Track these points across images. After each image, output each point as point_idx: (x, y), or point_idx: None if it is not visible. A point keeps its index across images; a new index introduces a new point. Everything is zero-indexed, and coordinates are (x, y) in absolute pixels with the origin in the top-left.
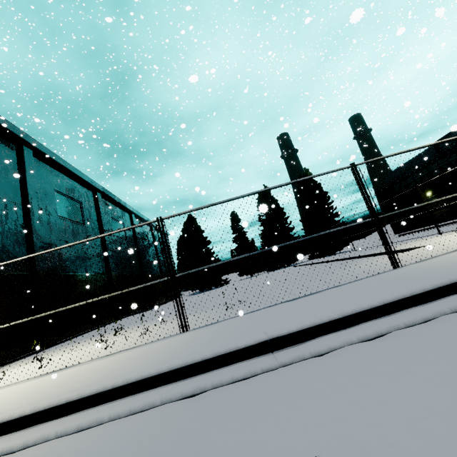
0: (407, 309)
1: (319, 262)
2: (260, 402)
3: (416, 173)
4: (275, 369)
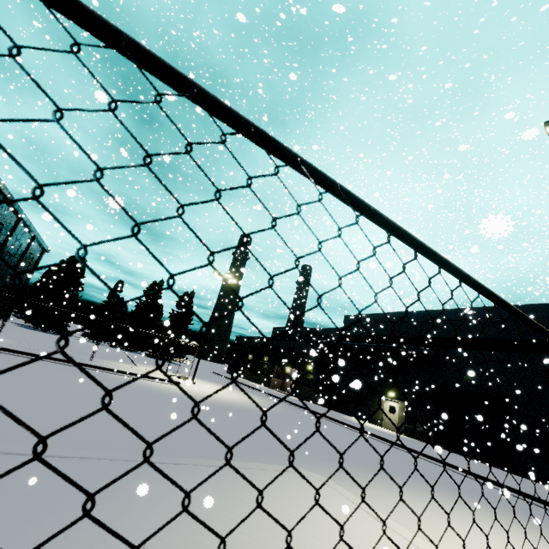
0: (56, 360)
1: (129, 356)
2: (2, 354)
3: (254, 339)
4: (11, 354)
